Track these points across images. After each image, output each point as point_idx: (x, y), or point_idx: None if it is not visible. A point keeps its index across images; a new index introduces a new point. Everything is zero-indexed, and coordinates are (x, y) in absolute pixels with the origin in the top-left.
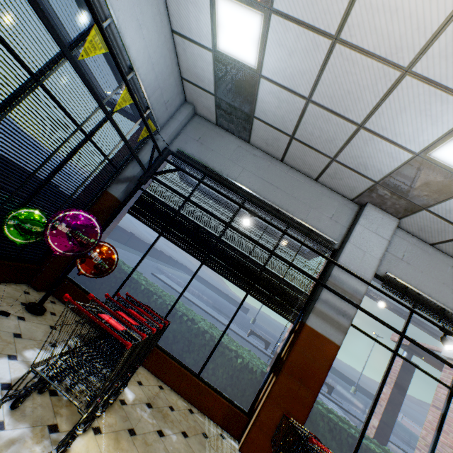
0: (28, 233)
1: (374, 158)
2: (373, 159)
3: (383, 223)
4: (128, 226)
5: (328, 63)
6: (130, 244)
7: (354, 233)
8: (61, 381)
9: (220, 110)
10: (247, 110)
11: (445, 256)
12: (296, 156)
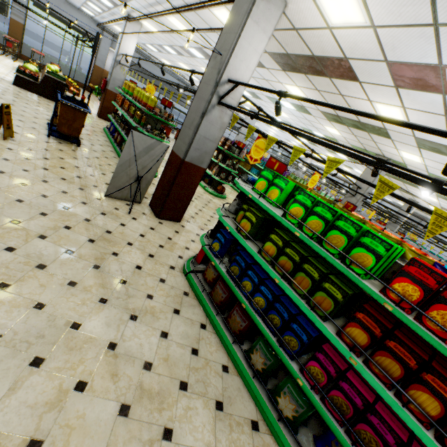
0: None
1: None
2: None
3: None
4: None
5: None
6: None
7: None
8: None
9: None
10: None
11: None
12: None
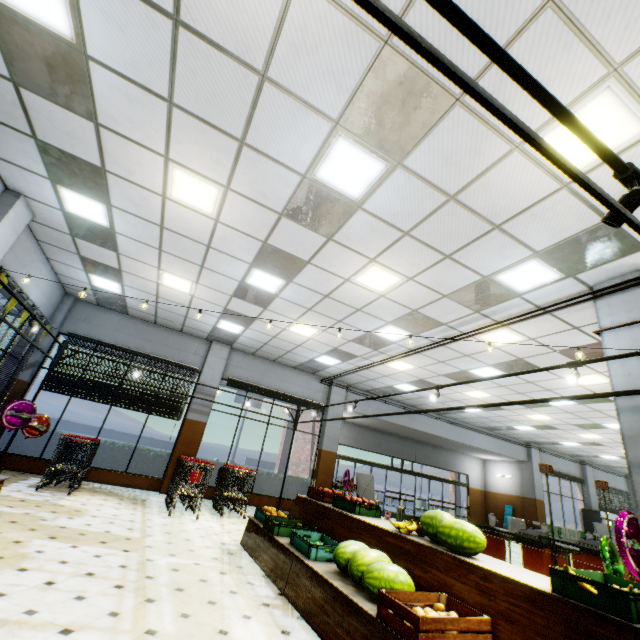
0: None
1: (200, 326)
2: (200, 326)
3: (223, 350)
4: None
5: (159, 300)
6: None
7: (207, 360)
8: (49, 484)
9: (100, 301)
10: (122, 304)
11: (260, 359)
12: (163, 322)
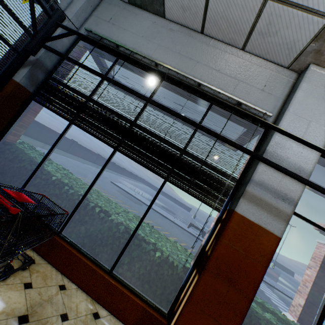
0: None
1: None
2: None
3: None
4: (100, 152)
5: None
6: (98, 162)
7: (294, 100)
8: None
9: None
10: None
11: None
12: (218, 13)
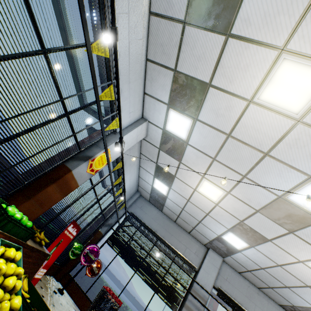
0: (76, 254)
1: (207, 232)
2: (206, 232)
3: (216, 259)
4: None
5: (187, 203)
6: None
7: (204, 263)
8: None
9: (151, 198)
10: (162, 202)
11: (245, 280)
12: (180, 222)
